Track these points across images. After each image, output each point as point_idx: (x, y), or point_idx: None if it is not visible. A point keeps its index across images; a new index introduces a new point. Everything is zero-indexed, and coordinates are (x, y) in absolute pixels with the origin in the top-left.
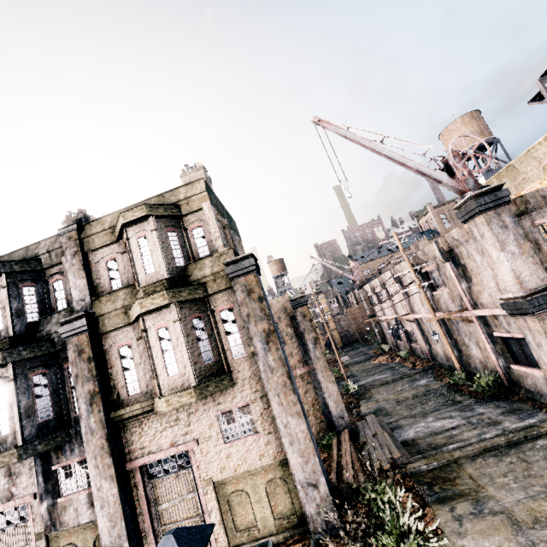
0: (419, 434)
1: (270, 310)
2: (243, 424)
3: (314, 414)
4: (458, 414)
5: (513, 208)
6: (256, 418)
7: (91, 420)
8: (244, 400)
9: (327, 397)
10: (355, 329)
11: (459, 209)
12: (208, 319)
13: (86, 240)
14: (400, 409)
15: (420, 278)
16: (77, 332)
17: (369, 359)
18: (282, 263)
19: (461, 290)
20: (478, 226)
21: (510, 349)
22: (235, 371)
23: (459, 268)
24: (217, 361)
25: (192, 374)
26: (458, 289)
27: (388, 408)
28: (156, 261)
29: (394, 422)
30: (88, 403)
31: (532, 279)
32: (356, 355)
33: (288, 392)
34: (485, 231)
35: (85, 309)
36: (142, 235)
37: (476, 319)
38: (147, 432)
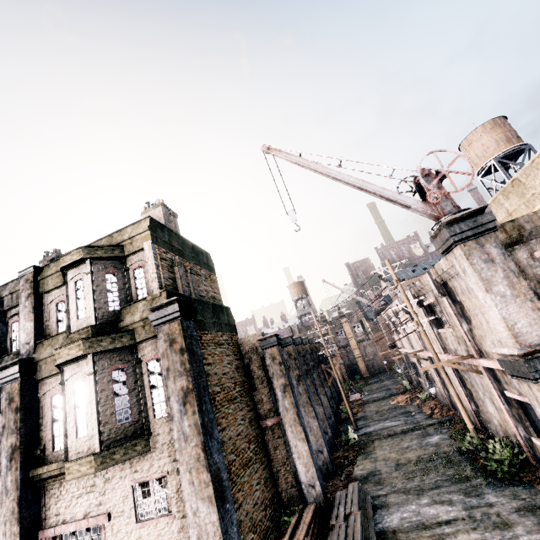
0: (403, 523)
1: (198, 362)
2: (158, 500)
3: (284, 475)
4: (461, 498)
5: (501, 237)
6: (172, 495)
7: (9, 478)
8: (161, 470)
9: (296, 458)
10: (381, 358)
11: (436, 238)
12: (132, 370)
13: (42, 282)
14: (395, 477)
15: (424, 311)
16: (10, 379)
17: (389, 397)
18: (301, 286)
19: (462, 331)
20: (458, 260)
21: (529, 415)
22: (155, 433)
23: (456, 306)
24: (135, 421)
25: (98, 438)
26: (460, 330)
27: (383, 472)
28: (88, 305)
29: (382, 497)
30: (8, 459)
31: (531, 332)
32: (378, 389)
33: (201, 469)
34: (466, 265)
35: (28, 353)
36: (79, 278)
37: (484, 370)
38: (64, 497)
